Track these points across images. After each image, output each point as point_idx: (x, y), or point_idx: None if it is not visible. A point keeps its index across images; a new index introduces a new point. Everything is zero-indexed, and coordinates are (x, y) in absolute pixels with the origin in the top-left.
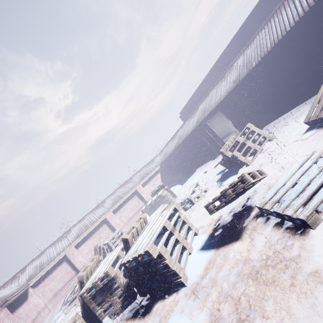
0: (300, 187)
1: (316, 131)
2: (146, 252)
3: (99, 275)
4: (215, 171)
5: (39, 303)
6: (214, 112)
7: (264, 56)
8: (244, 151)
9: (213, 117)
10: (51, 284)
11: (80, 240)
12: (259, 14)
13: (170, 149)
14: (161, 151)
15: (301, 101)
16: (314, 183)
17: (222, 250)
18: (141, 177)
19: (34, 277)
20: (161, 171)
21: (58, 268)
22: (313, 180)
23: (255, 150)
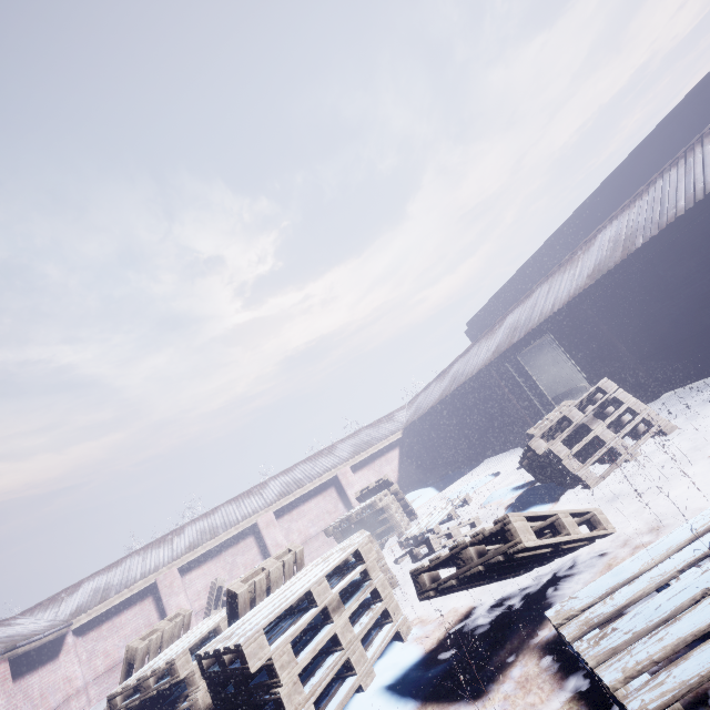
0: (668, 604)
1: None
2: (237, 648)
3: (158, 663)
4: (516, 479)
5: (75, 674)
6: (536, 335)
7: (667, 226)
8: (587, 445)
9: (543, 346)
10: (111, 640)
11: (193, 558)
12: (673, 135)
13: (430, 399)
14: (413, 399)
15: None
16: (709, 605)
17: None
18: (354, 448)
19: (85, 611)
20: (403, 446)
21: (134, 608)
22: (709, 595)
23: (614, 450)
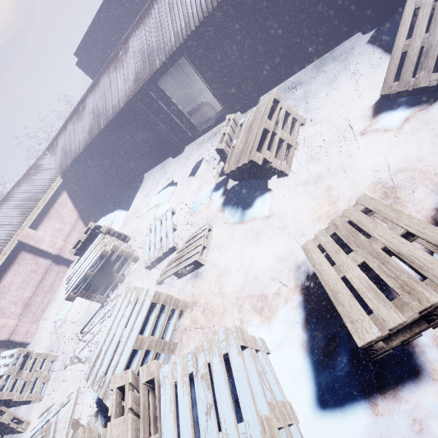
0: None
1: (409, 113)
2: None
3: None
4: (196, 182)
5: None
6: (177, 58)
7: None
8: None
9: None
10: None
11: None
12: None
13: (77, 140)
14: (52, 144)
15: (318, 55)
16: None
17: (388, 407)
18: (20, 210)
19: None
20: (68, 188)
21: None
22: None
23: (288, 144)
